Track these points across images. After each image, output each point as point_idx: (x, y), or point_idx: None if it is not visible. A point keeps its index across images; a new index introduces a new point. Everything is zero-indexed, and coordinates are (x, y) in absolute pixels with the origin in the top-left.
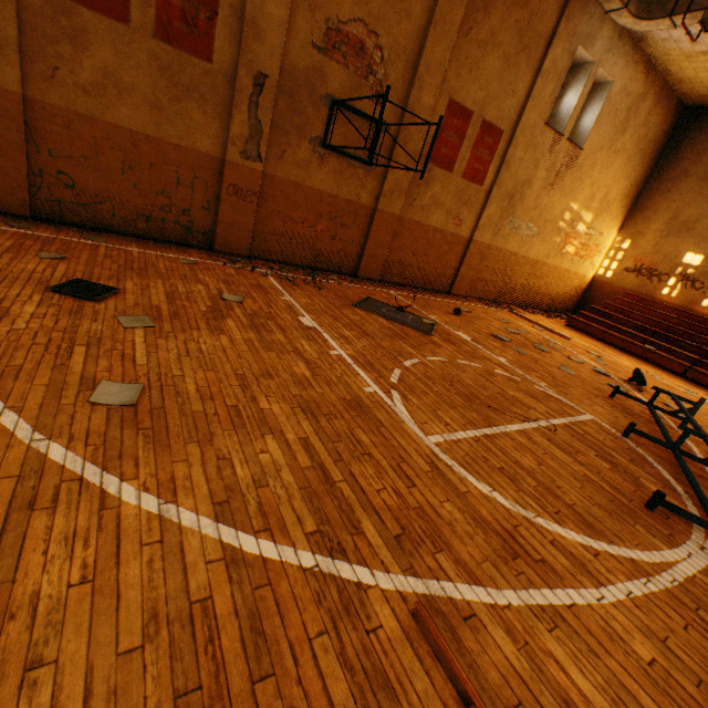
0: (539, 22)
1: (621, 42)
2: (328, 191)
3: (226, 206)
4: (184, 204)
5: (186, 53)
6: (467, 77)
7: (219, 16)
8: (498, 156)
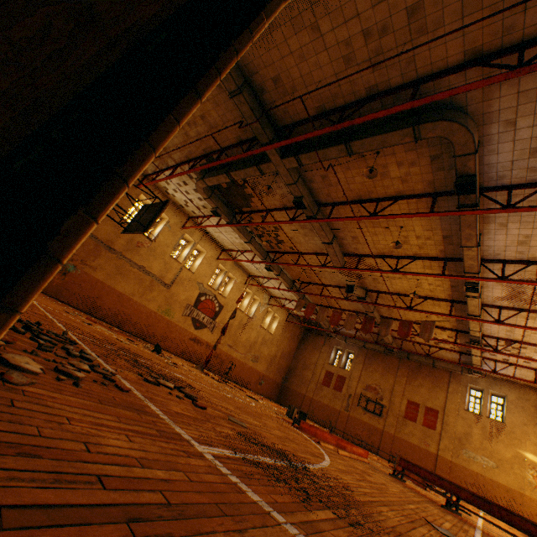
0: (440, 379)
1: (497, 381)
2: (366, 421)
3: (339, 420)
4: (330, 419)
5: (337, 391)
6: (413, 394)
7: (344, 385)
8: (440, 419)
